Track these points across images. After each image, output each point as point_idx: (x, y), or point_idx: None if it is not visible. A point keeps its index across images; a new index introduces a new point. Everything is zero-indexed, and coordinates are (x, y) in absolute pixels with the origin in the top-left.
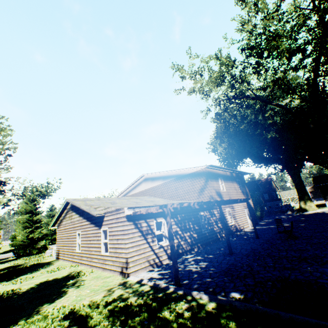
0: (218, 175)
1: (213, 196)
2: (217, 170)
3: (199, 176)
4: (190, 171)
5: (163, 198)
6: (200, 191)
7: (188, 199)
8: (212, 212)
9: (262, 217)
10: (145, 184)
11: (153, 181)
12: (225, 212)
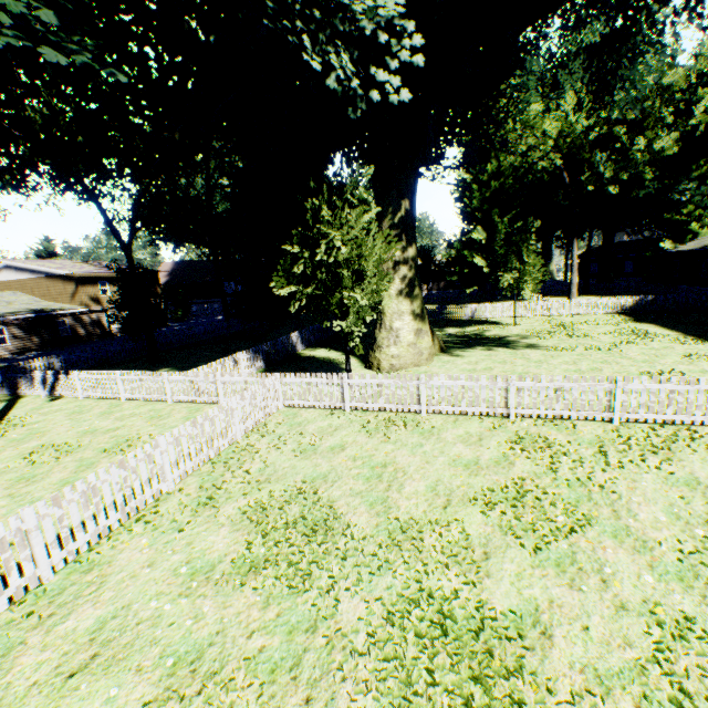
0: (100, 279)
1: (85, 302)
2: (99, 274)
3: (71, 280)
4: (62, 273)
5: (35, 296)
6: (73, 296)
7: (63, 302)
8: (80, 318)
9: (186, 319)
10: (9, 273)
11: (19, 272)
12: (104, 318)
